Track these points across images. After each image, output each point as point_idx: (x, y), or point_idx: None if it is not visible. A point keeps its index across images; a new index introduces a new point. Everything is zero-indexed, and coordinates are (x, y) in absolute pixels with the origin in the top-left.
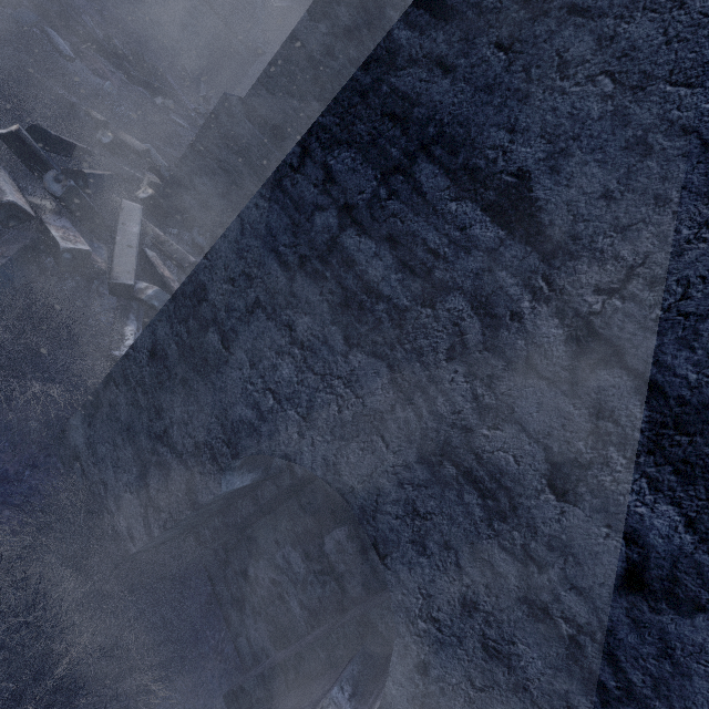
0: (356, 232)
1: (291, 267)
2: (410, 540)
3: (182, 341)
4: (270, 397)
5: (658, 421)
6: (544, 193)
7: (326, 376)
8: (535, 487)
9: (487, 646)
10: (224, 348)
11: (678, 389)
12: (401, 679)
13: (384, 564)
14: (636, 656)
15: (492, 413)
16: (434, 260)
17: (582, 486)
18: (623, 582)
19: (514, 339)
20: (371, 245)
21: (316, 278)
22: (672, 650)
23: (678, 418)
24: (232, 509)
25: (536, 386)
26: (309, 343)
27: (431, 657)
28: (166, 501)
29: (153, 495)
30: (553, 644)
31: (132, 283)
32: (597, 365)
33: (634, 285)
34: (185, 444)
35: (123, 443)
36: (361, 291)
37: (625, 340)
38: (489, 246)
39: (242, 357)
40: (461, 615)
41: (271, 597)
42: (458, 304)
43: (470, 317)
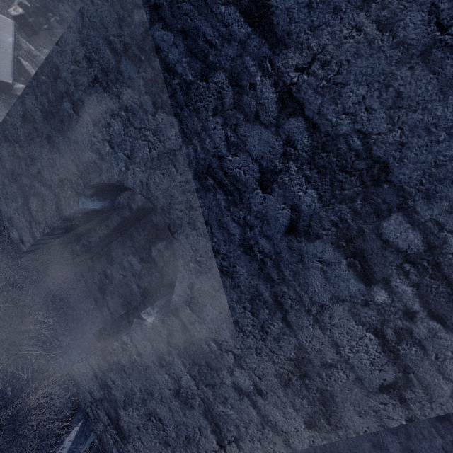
0: (161, 26)
1: (119, 52)
2: (187, 222)
3: (44, 109)
4: (107, 145)
5: (315, 146)
6: (276, 1)
7: (142, 129)
8: (253, 187)
9: (223, 270)
10: (75, 113)
11: (326, 127)
12: (180, 293)
13: (174, 237)
14: (288, 263)
15: (235, 147)
16: (209, 48)
17: (275, 184)
18: (287, 230)
19: (250, 101)
20: (171, 36)
21: (135, 61)
22: (303, 258)
23: (324, 143)
24: (93, 232)
25: (259, 129)
26: (131, 108)
27: (195, 280)
28: (43, 217)
29: (34, 214)
30: (253, 264)
31: (10, 81)
32: (290, 115)
33: (315, 65)
34: (53, 180)
35: (9, 183)
36: (164, 70)
37: (306, 100)
38: (241, 39)
39: (87, 118)
40: (211, 257)
41: (121, 284)
42: (221, 78)
43: (227, 87)
